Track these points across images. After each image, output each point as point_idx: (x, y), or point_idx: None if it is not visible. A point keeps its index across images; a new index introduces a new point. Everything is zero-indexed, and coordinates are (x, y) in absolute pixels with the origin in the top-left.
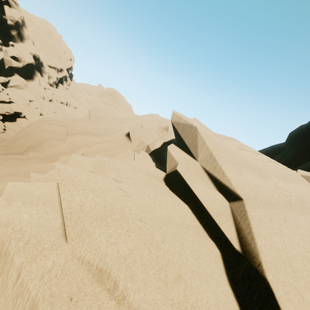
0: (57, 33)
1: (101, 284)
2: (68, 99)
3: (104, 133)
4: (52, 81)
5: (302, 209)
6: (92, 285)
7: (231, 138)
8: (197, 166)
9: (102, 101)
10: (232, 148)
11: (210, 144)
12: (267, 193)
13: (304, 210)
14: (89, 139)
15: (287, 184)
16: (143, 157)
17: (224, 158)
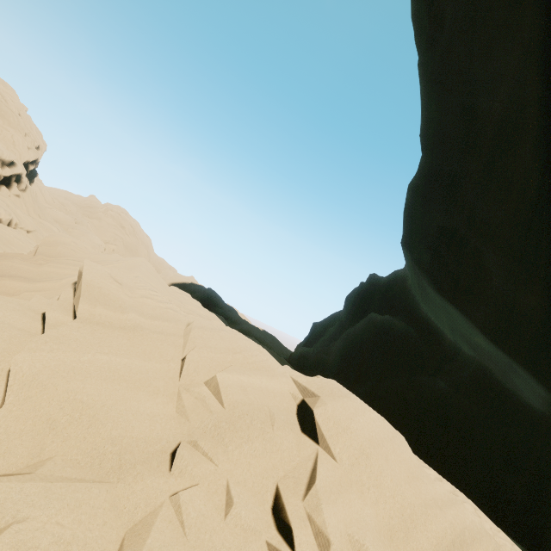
0: (18, 101)
1: None
2: (14, 214)
3: (46, 279)
4: None
5: (131, 331)
6: None
7: (149, 289)
8: (71, 303)
9: (93, 226)
10: (119, 293)
11: (84, 287)
12: (106, 319)
13: (133, 331)
14: (16, 285)
15: (150, 320)
16: (45, 300)
17: (90, 297)
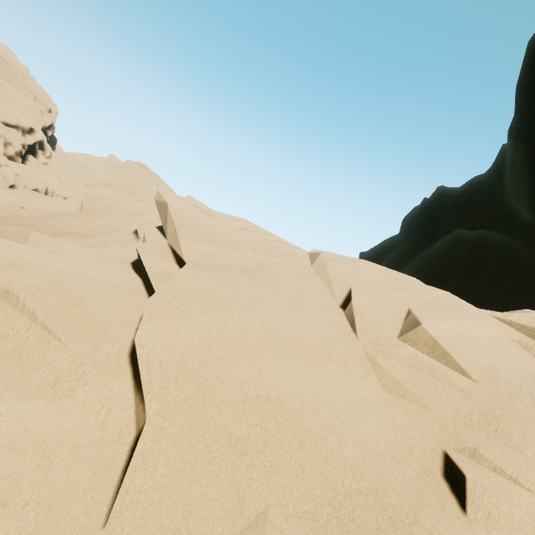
0: (18, 62)
1: (9, 302)
2: (48, 182)
3: (102, 232)
4: (13, 151)
5: (258, 273)
6: (1, 303)
7: (240, 219)
8: (165, 244)
9: (119, 185)
10: (217, 226)
11: (176, 220)
12: (222, 261)
13: (260, 274)
14: (75, 243)
15: (269, 257)
16: (123, 247)
17: (189, 232)
